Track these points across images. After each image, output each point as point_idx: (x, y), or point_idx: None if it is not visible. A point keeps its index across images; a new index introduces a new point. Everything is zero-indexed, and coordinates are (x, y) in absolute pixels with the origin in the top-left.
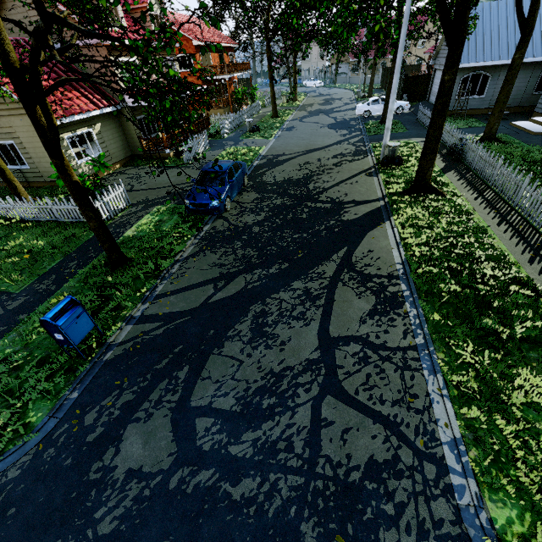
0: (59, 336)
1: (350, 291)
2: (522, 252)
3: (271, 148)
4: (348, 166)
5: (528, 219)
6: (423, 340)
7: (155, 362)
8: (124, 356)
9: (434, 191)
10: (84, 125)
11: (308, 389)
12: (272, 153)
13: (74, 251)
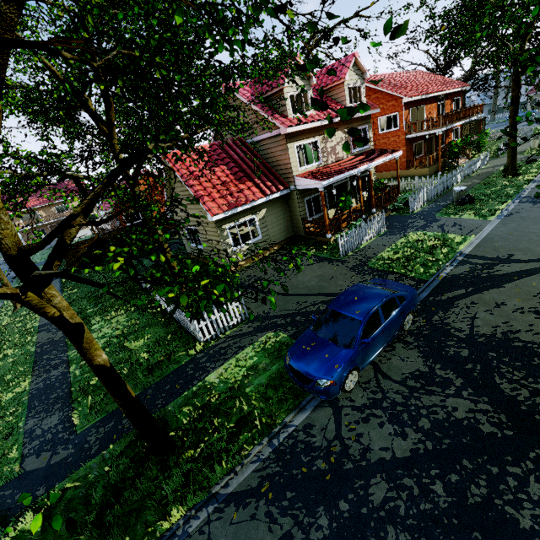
0: None
1: None
2: None
3: (485, 240)
4: None
5: None
6: None
7: None
8: None
9: None
10: (248, 213)
11: None
12: (484, 253)
13: (154, 384)
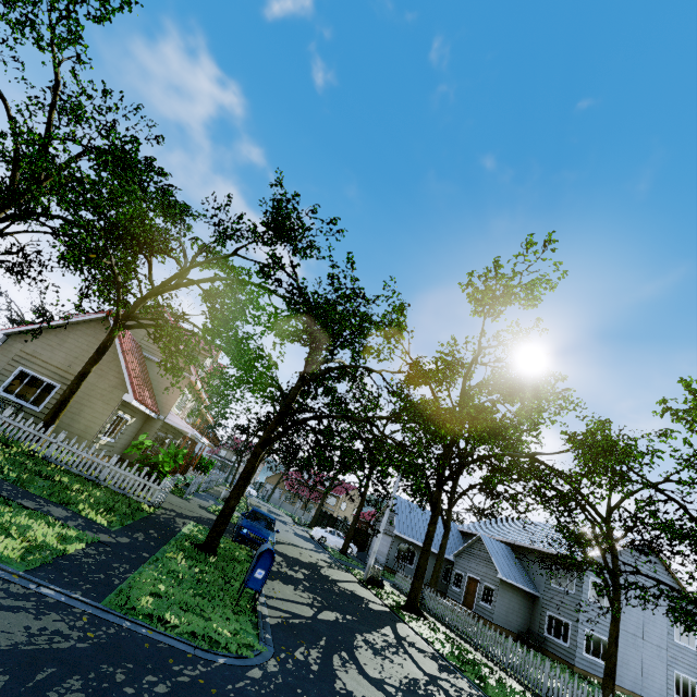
0: (260, 573)
1: (416, 652)
2: (500, 670)
3: None
4: (340, 572)
5: (490, 655)
6: (482, 693)
7: (315, 639)
8: (284, 626)
9: (422, 615)
10: (131, 413)
11: (439, 694)
12: None
13: (141, 520)
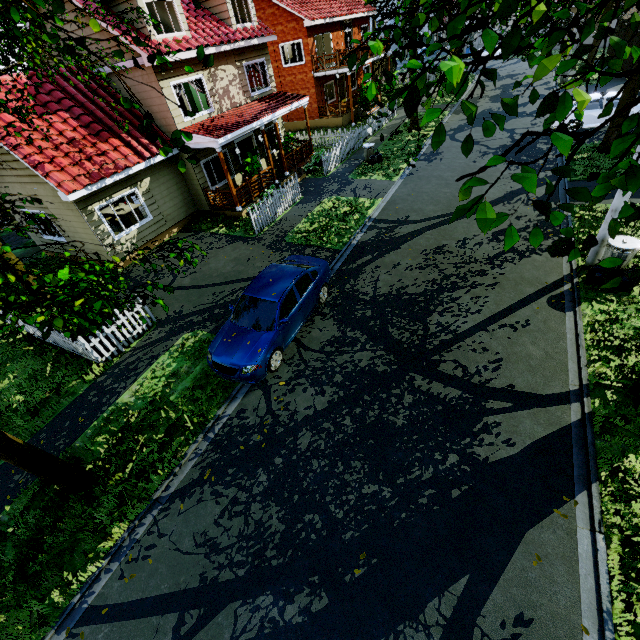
0: None
1: None
2: None
3: (390, 203)
4: (516, 269)
5: None
6: None
7: None
8: None
9: None
10: (124, 186)
11: None
12: (388, 217)
13: (46, 426)
